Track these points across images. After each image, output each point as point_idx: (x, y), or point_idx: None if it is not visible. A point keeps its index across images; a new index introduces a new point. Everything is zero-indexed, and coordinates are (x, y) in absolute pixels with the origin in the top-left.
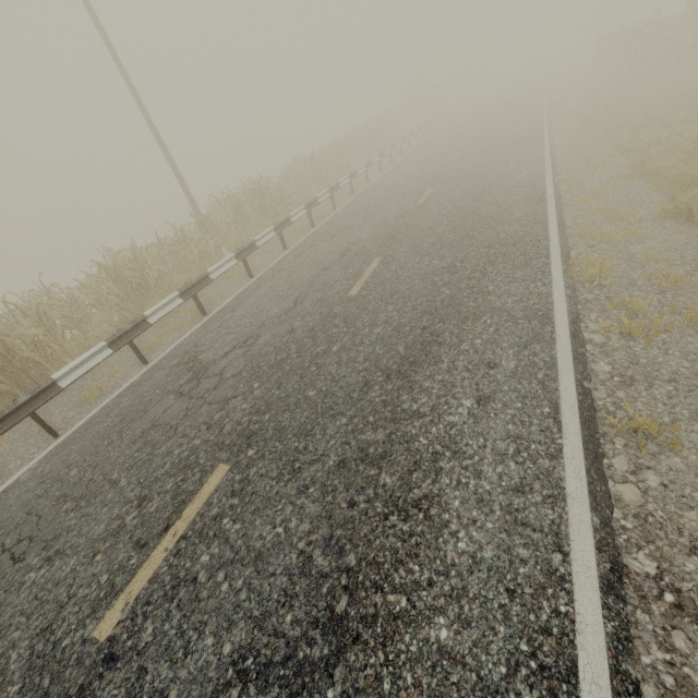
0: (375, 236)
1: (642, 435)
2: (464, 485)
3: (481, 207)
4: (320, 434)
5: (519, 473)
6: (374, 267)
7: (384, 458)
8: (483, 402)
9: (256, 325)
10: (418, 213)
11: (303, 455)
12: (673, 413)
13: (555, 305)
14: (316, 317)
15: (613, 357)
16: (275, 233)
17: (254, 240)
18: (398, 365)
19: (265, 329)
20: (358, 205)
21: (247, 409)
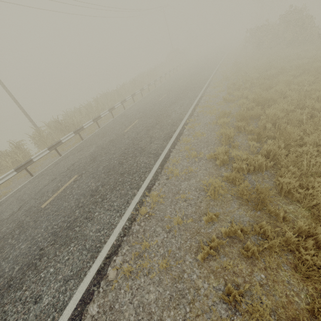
0: (90, 155)
1: None
2: None
3: (143, 139)
4: None
5: None
6: (68, 183)
7: None
8: None
9: None
10: (118, 139)
11: None
12: None
13: (110, 238)
14: (14, 225)
15: (105, 298)
16: (48, 151)
17: (31, 158)
18: (1, 288)
19: None
20: (106, 127)
21: None
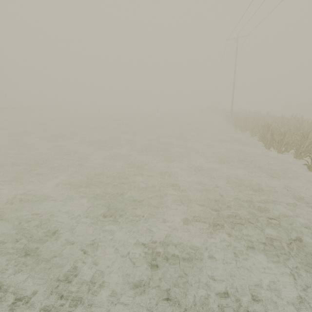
0: None
1: None
2: None
3: None
4: None
5: None
6: None
7: None
8: None
9: None
10: None
11: None
12: None
13: None
14: None
15: None
16: None
17: None
18: None
19: None
20: None
21: None
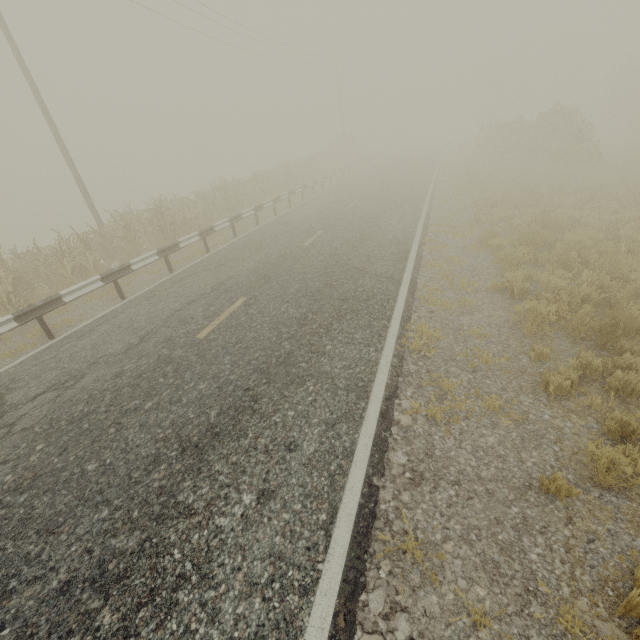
0: (253, 272)
1: (411, 558)
2: (190, 635)
3: (353, 258)
4: (66, 533)
5: (260, 617)
6: (235, 308)
7: (120, 580)
8: (263, 500)
9: (89, 362)
10: (299, 254)
11: (29, 567)
12: (447, 528)
13: (377, 376)
14: (152, 361)
15: (412, 445)
16: (157, 257)
17: (129, 263)
18: (200, 437)
19: (94, 369)
20: (255, 237)
21: (7, 483)
